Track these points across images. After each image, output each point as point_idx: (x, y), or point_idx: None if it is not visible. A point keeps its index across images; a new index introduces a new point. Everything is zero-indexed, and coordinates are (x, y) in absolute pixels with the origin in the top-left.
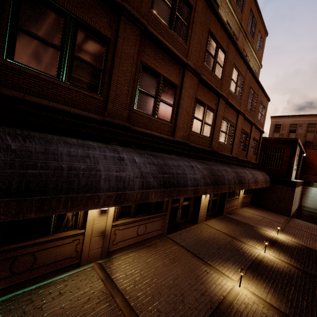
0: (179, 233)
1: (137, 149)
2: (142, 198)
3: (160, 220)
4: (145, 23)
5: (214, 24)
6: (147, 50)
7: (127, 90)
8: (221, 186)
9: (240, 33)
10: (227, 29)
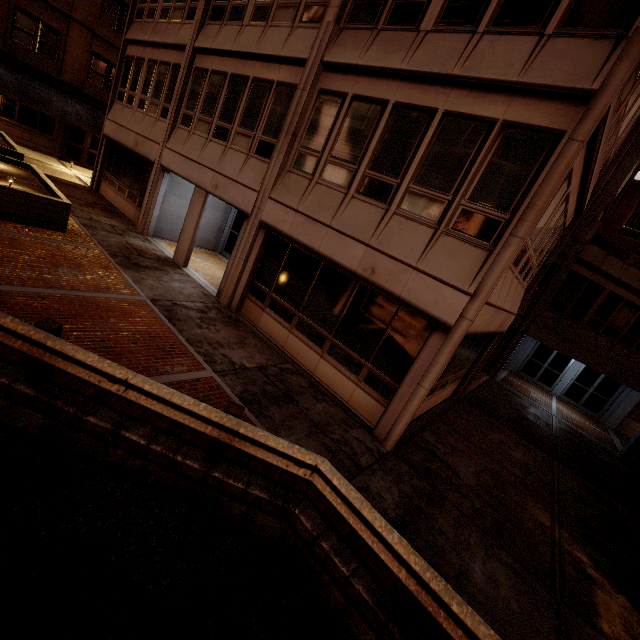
0: (75, 165)
1: (11, 69)
2: (1, 92)
3: (49, 141)
4: None
5: None
6: None
7: (1, 24)
8: None
9: None
10: None
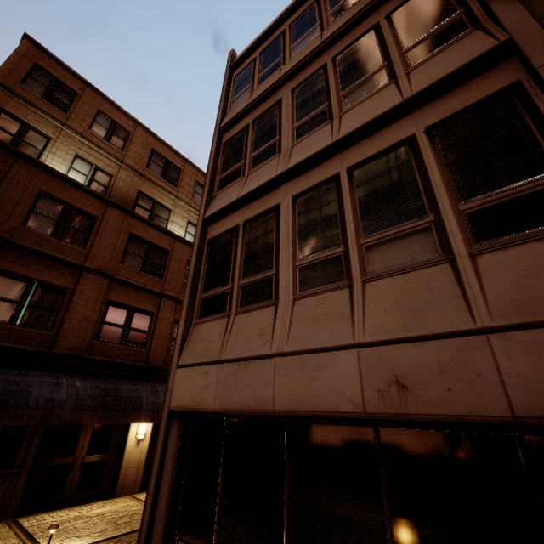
0: (50, 512)
1: None
2: None
3: None
4: (7, 236)
5: (140, 228)
6: (12, 258)
7: None
8: (126, 412)
9: None
10: (166, 230)
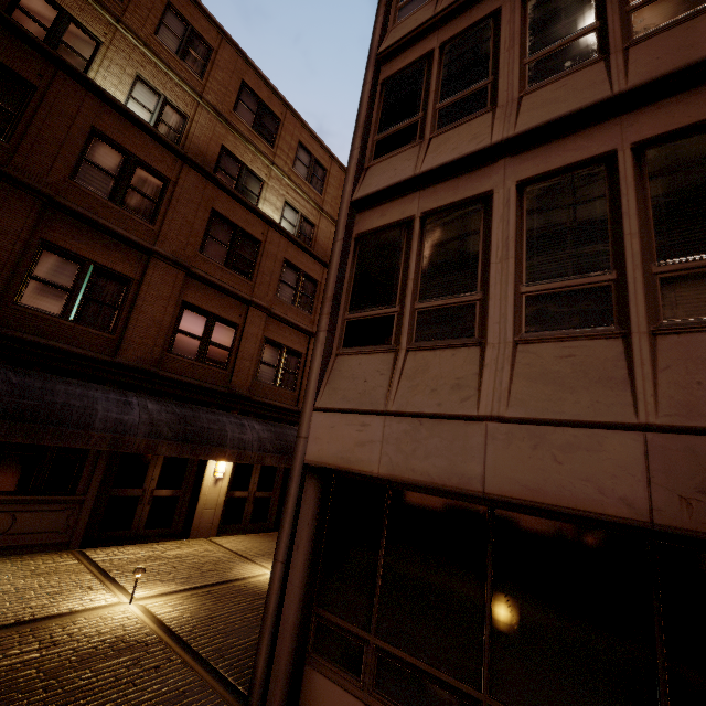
0: (120, 547)
1: None
2: None
3: (62, 512)
4: (51, 193)
5: (225, 203)
6: (60, 226)
7: None
8: (208, 447)
9: (322, 219)
10: (259, 211)
